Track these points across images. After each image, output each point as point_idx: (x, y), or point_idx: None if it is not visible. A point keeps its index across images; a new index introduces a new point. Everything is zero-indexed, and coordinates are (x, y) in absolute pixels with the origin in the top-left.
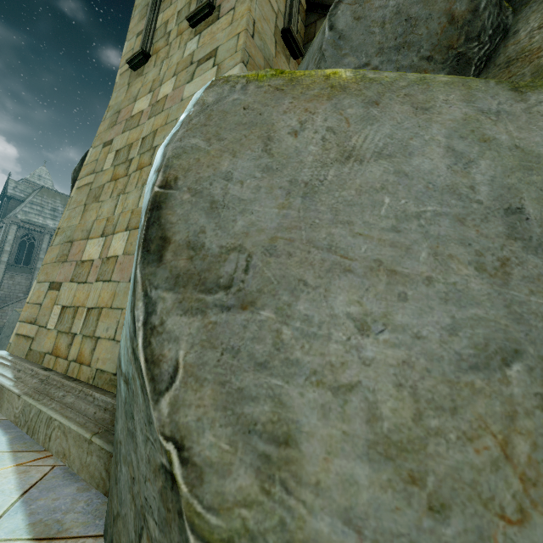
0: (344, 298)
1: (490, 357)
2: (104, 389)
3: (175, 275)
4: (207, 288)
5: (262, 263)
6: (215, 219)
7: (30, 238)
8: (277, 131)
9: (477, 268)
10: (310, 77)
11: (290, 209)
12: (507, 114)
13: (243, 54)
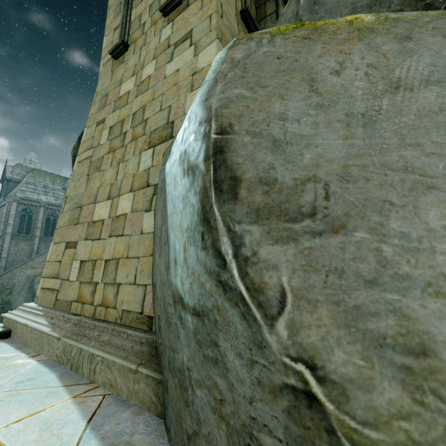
0: (436, 212)
1: None
2: (133, 326)
3: (254, 209)
4: (291, 218)
5: (341, 189)
6: (282, 155)
7: (29, 212)
8: (318, 72)
9: None
10: (332, 25)
11: (354, 138)
12: None
13: (217, 32)
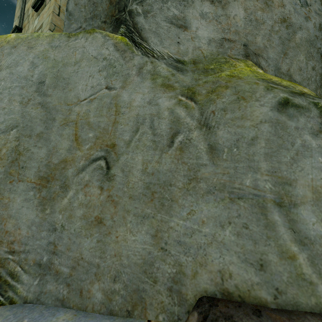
0: None
1: (9, 129)
2: None
3: None
4: None
5: None
6: None
7: None
8: None
9: (20, 103)
10: (1, 38)
11: None
12: (59, 47)
13: (50, 25)
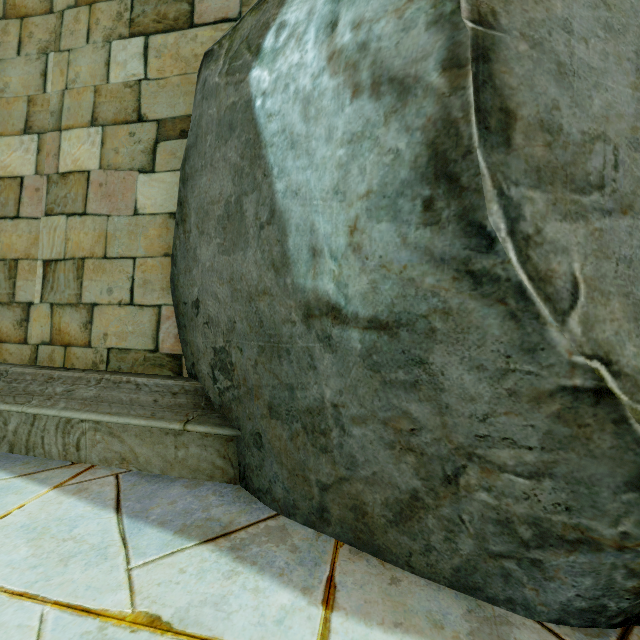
0: None
1: None
2: (137, 372)
3: (534, 167)
4: (579, 188)
5: (629, 159)
6: (569, 91)
7: None
8: None
9: None
10: None
11: None
12: None
13: None
